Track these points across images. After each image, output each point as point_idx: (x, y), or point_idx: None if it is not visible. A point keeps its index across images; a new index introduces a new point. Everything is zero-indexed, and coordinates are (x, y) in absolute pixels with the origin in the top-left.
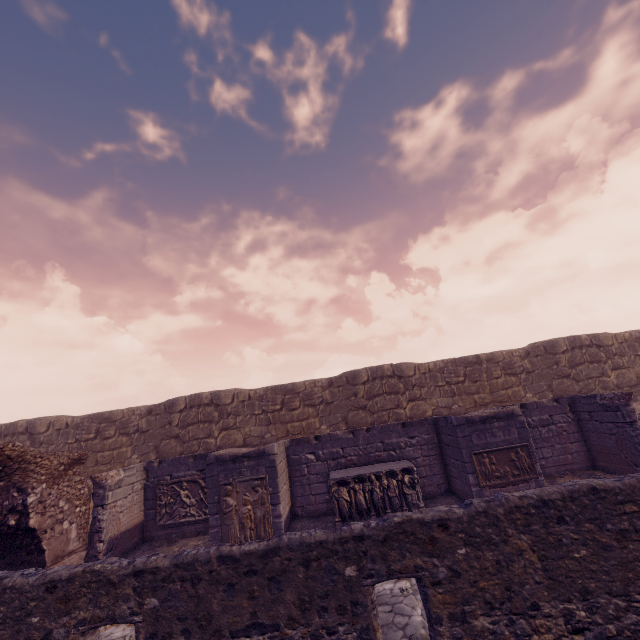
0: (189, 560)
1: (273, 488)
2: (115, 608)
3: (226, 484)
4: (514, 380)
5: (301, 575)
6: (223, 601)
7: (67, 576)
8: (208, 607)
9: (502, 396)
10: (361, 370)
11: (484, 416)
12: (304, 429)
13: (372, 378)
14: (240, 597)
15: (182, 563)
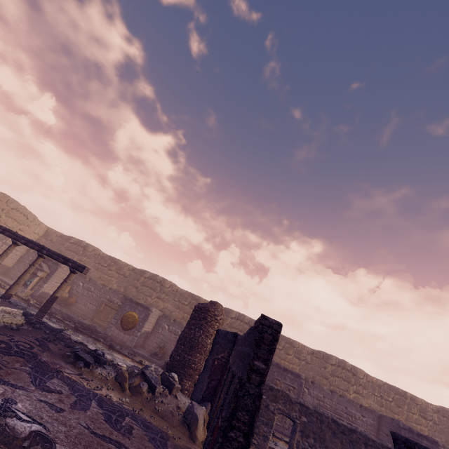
0: (320, 412)
1: (298, 396)
2: (291, 412)
3: (277, 379)
4: (424, 422)
5: (363, 448)
6: (330, 437)
7: (277, 388)
8: (324, 435)
9: (413, 427)
10: (333, 356)
11: (420, 433)
12: (289, 369)
13: (338, 365)
14: (337, 440)
15: (318, 411)
